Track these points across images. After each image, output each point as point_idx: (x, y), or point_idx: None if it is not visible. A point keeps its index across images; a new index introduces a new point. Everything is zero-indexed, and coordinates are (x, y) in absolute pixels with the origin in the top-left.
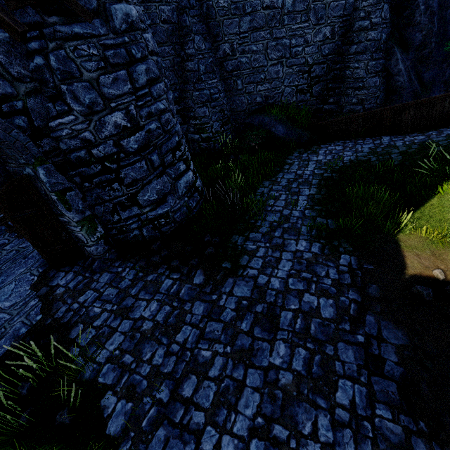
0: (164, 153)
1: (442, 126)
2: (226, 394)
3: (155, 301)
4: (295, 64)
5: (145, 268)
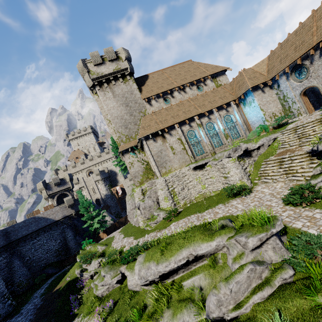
0: (1, 298)
1: None
2: None
3: None
4: (52, 251)
5: None
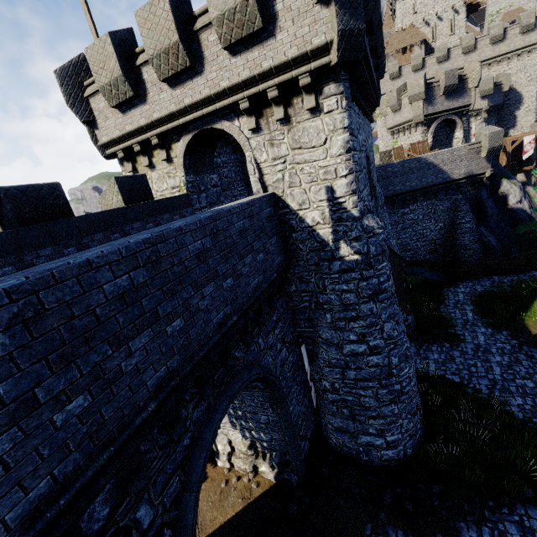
0: None
1: (525, 269)
2: (487, 368)
3: (435, 354)
4: (426, 240)
5: (418, 345)
